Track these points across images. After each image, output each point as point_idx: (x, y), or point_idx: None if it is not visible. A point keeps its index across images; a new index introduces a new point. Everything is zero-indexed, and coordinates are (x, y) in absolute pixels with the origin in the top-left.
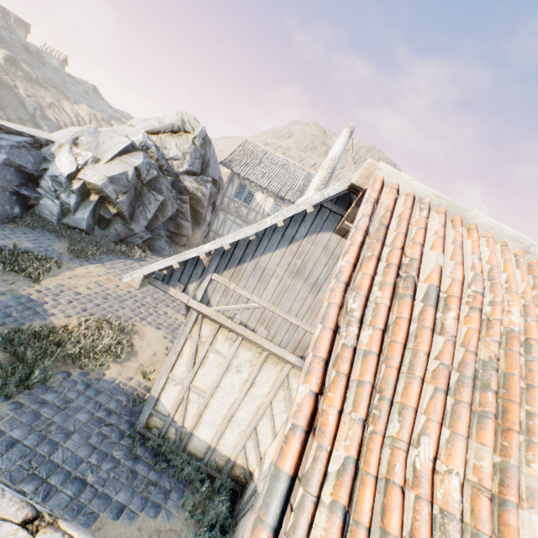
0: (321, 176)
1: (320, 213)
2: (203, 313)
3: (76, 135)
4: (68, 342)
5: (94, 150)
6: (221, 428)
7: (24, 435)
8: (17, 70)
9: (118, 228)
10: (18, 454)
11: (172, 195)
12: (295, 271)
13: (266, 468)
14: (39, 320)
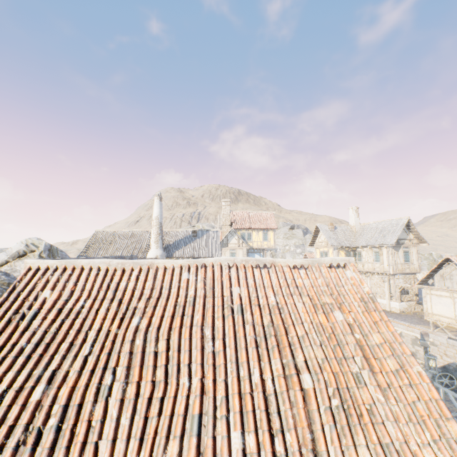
0: (154, 232)
1: None
2: None
3: None
4: None
5: None
6: None
7: None
8: None
9: None
10: None
11: None
12: None
13: None
14: None
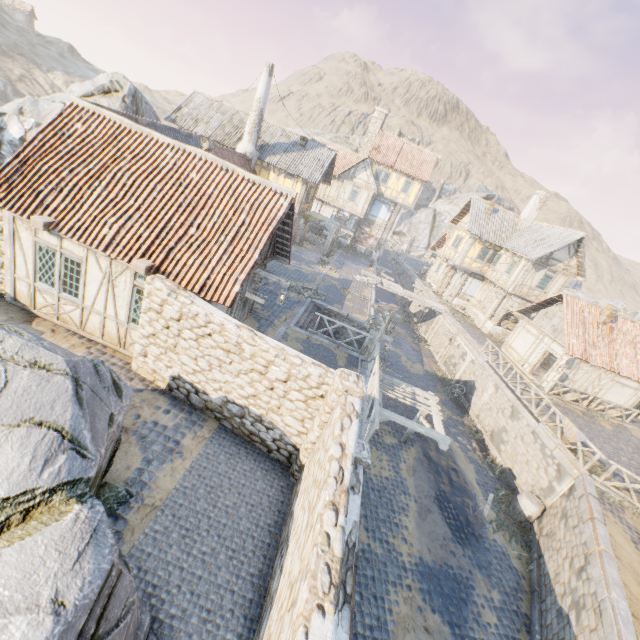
0: (251, 120)
1: None
2: None
3: (20, 106)
4: None
5: (37, 117)
6: None
7: None
8: None
9: None
10: None
11: None
12: None
13: None
14: None
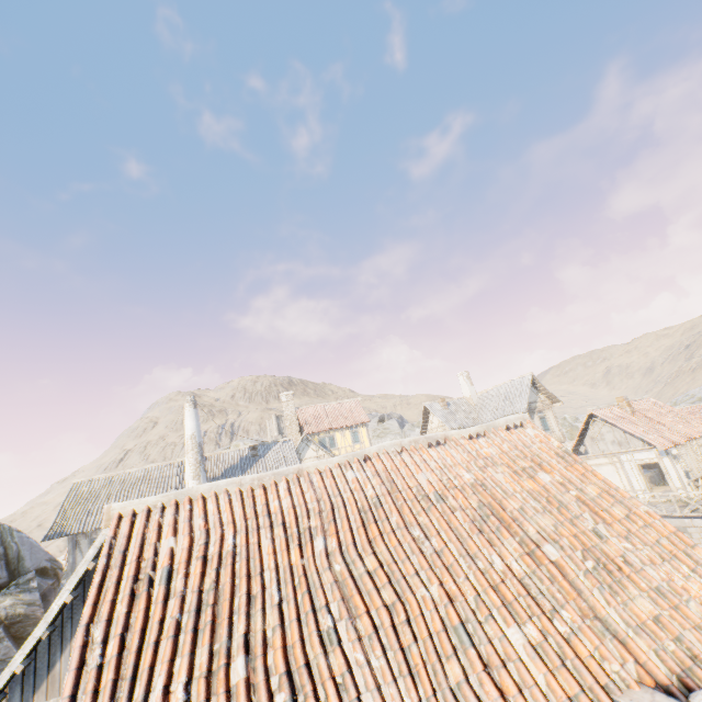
0: (191, 461)
1: None
2: None
3: None
4: None
5: None
6: None
7: None
8: None
9: None
10: None
11: None
12: None
13: None
14: None
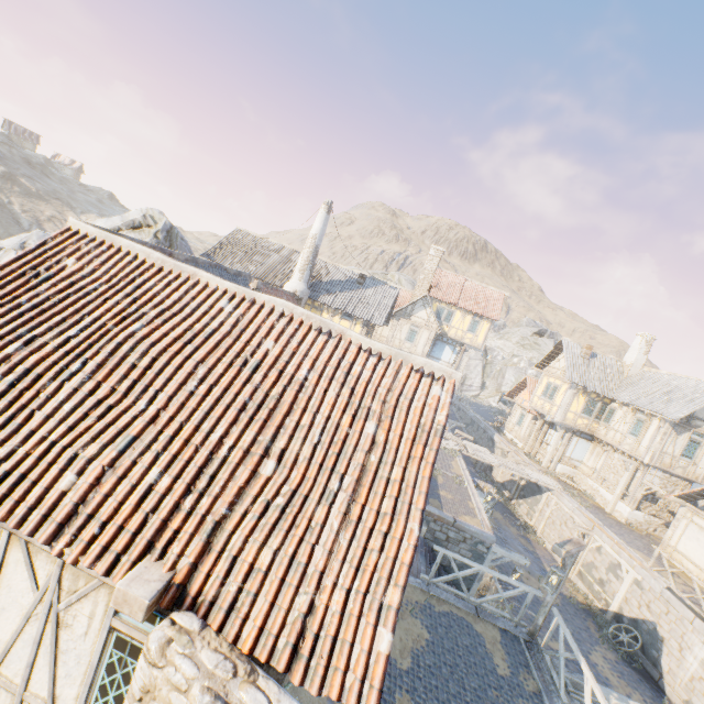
0: (304, 256)
1: None
2: None
3: (24, 240)
4: None
5: None
6: None
7: None
8: (13, 185)
9: None
10: None
11: None
12: None
13: None
14: None
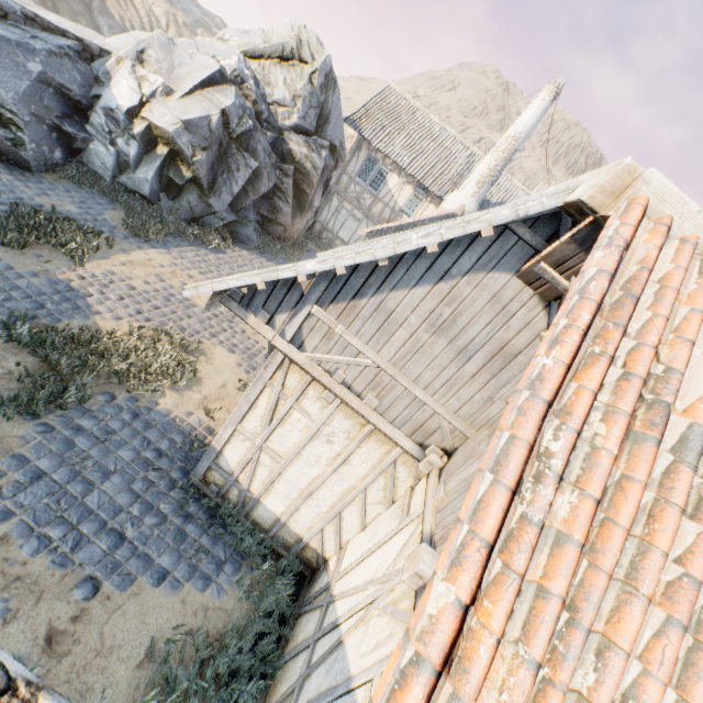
0: (491, 163)
1: (501, 240)
2: (292, 359)
3: (141, 46)
4: (115, 354)
5: (166, 73)
6: (296, 503)
7: (53, 468)
8: None
9: (193, 200)
10: (45, 490)
11: (270, 161)
12: (438, 324)
13: (345, 567)
14: (80, 318)
